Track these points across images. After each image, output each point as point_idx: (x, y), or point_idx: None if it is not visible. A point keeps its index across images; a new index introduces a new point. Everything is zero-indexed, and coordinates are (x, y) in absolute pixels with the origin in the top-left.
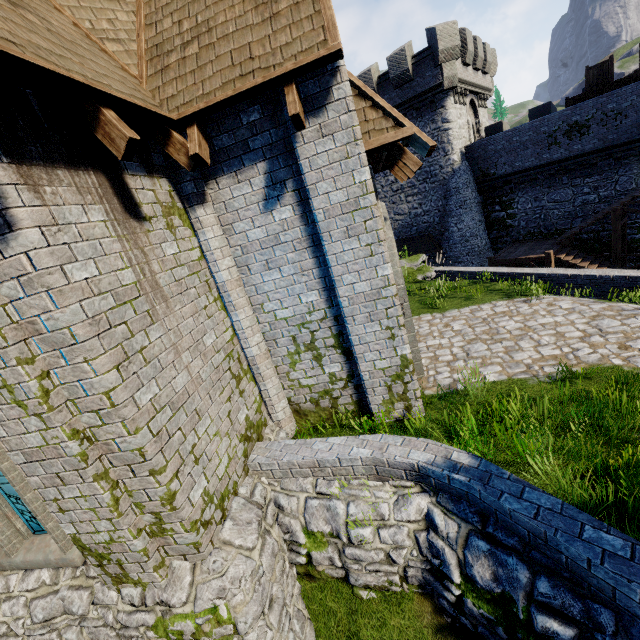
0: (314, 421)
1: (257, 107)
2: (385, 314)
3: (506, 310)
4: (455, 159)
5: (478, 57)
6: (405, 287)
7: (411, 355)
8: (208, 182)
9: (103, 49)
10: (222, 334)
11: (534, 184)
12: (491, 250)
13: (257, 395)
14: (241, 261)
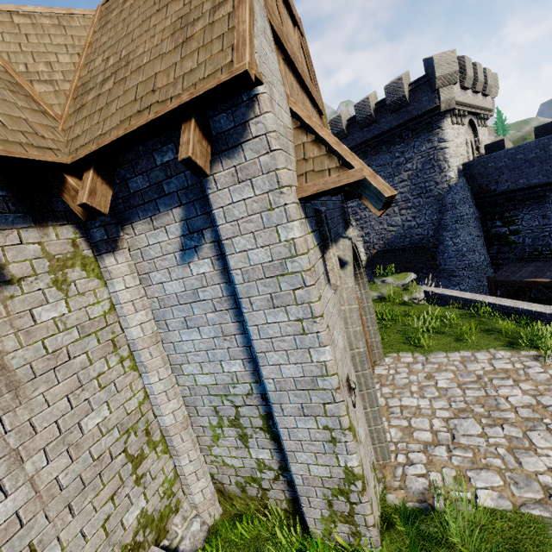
0: (240, 508)
1: (171, 146)
2: (322, 410)
3: (509, 368)
4: (451, 176)
5: (478, 81)
6: (366, 351)
7: (360, 468)
8: (124, 226)
9: (27, 91)
10: (123, 404)
11: (542, 201)
12: (491, 265)
13: (170, 471)
14: (159, 314)
